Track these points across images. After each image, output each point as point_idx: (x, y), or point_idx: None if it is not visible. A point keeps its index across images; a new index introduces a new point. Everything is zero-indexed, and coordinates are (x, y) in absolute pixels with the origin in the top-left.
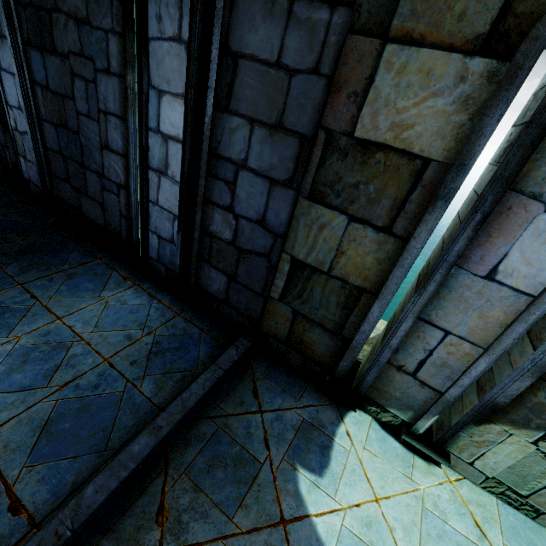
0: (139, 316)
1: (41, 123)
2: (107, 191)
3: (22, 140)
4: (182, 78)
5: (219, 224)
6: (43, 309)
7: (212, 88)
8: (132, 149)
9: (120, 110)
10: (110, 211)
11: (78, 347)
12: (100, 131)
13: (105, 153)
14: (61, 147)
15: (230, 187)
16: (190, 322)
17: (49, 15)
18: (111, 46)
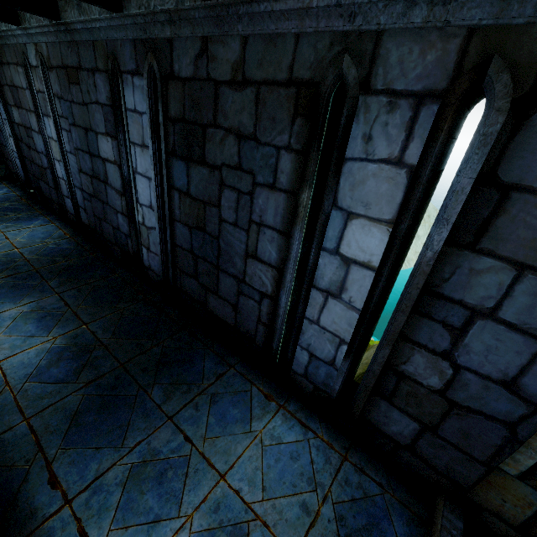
0: (302, 464)
1: (173, 222)
2: (244, 296)
3: (148, 234)
4: (391, 204)
5: (420, 367)
6: (201, 460)
7: (448, 220)
8: (291, 264)
9: (282, 225)
10: (245, 314)
11: (257, 533)
12: (247, 240)
13: (250, 261)
14: (193, 246)
15: (453, 332)
16: (363, 472)
17: (203, 130)
18: (282, 162)
